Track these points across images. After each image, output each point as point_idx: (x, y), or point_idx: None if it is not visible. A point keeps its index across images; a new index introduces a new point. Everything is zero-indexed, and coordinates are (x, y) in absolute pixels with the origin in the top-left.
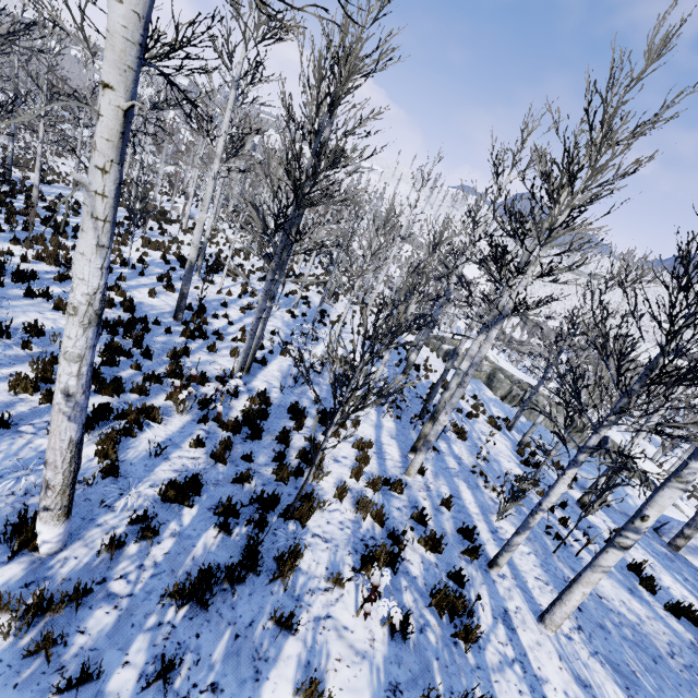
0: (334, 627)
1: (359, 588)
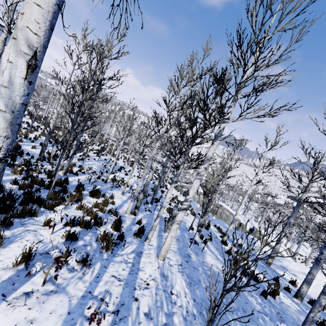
0: (34, 233)
1: (62, 229)
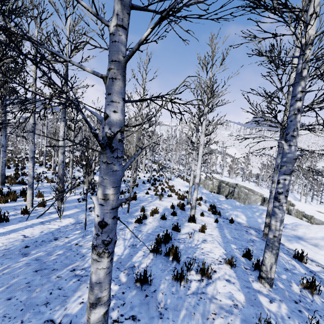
0: None
1: None
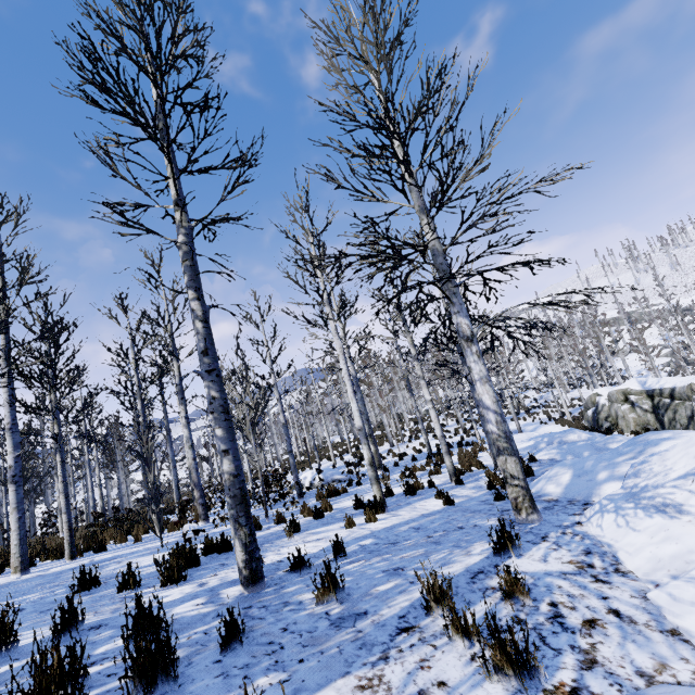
0: None
1: None
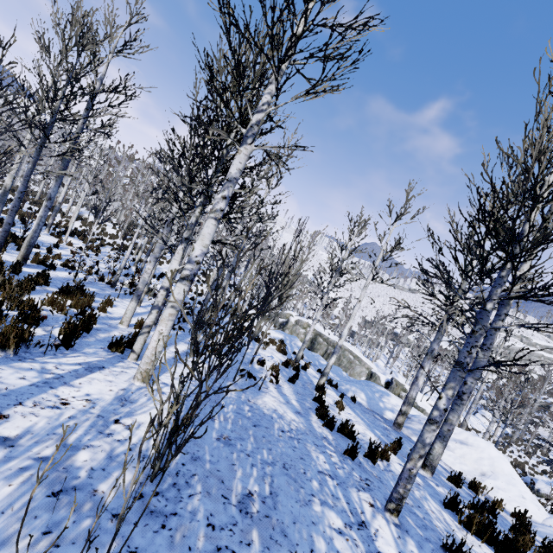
0: None
1: None
